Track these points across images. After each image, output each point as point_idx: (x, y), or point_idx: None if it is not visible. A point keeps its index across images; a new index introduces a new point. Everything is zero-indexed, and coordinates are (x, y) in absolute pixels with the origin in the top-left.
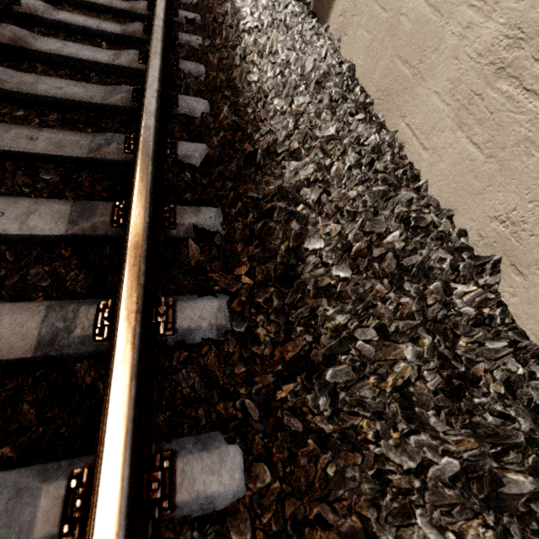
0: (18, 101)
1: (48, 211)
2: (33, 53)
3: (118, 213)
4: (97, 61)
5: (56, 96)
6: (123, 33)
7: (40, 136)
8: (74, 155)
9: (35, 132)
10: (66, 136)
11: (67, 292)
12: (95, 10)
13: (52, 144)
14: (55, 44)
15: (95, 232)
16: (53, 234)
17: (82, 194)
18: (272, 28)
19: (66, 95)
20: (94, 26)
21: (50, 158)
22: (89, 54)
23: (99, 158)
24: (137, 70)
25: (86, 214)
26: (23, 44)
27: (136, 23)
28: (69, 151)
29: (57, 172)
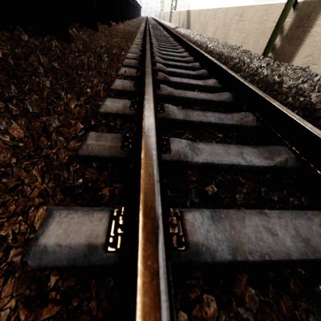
0: (177, 102)
1: (248, 152)
2: (170, 83)
3: (293, 153)
4: (198, 84)
5: (197, 98)
6: (198, 74)
7: (207, 115)
8: (230, 123)
9: (204, 113)
10: (218, 114)
11: (296, 205)
12: (175, 68)
13: (216, 118)
14: (177, 79)
15: (286, 164)
16: (264, 165)
17: (244, 144)
18: (268, 66)
19: (200, 97)
20: (185, 72)
21: (217, 125)
22: (193, 82)
23: (243, 125)
24: (216, 87)
25: (275, 153)
26: (167, 79)
27: (202, 69)
28: (226, 121)
29: (220, 133)
